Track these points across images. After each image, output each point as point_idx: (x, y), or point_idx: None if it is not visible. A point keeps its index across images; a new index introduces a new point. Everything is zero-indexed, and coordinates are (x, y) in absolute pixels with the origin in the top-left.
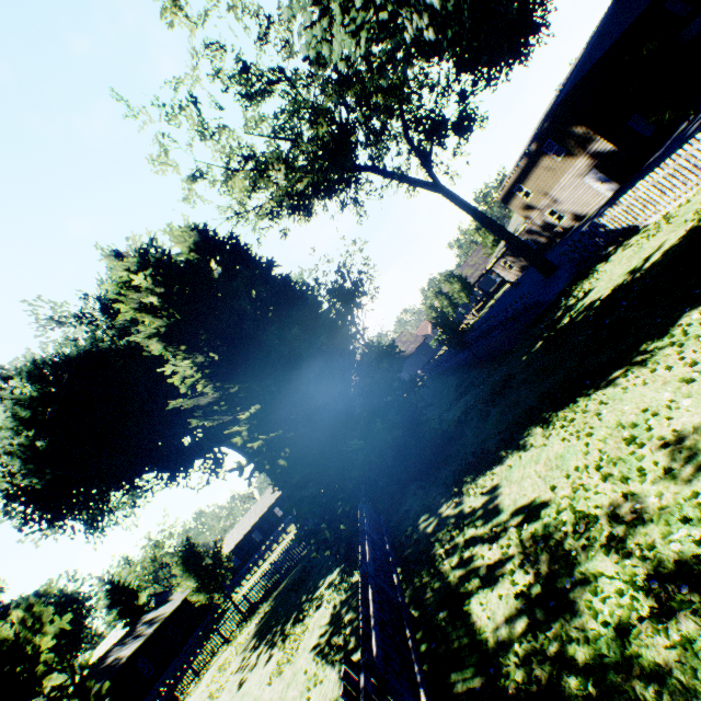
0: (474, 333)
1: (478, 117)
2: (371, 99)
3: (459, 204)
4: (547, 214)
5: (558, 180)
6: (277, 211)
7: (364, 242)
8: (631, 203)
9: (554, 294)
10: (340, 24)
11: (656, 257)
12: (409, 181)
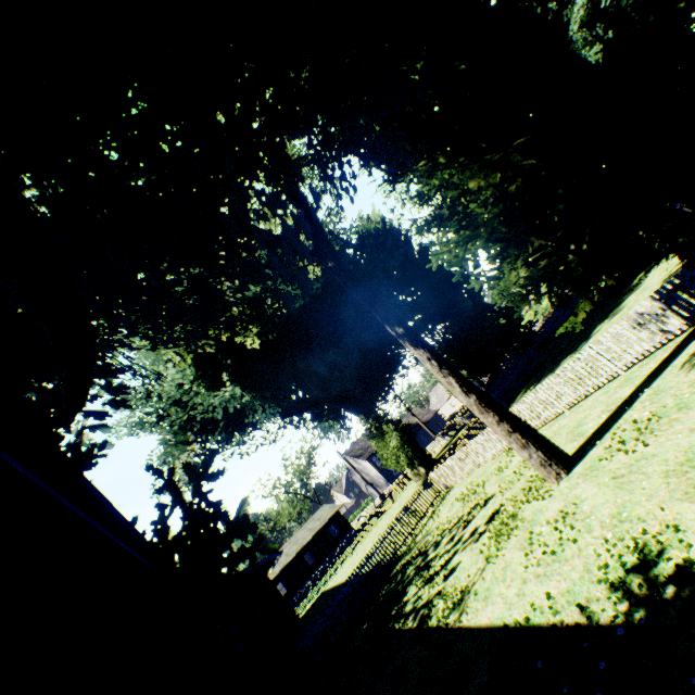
0: None
1: None
2: None
3: None
4: None
5: None
6: None
7: None
8: None
9: None
10: None
11: None
12: None
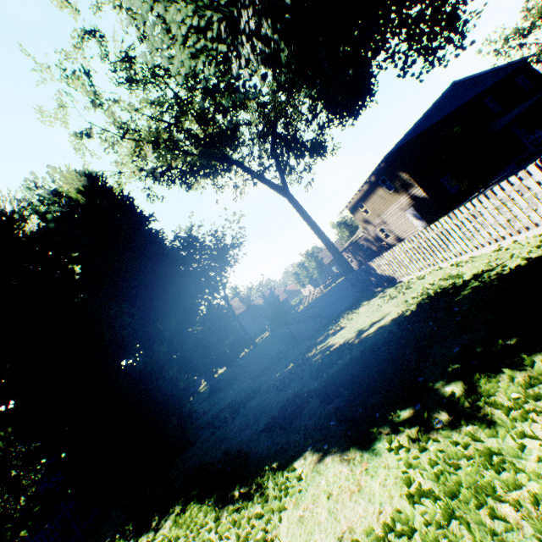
0: (290, 317)
1: (323, 147)
2: (229, 111)
3: (298, 210)
4: (378, 230)
5: (387, 207)
6: (145, 180)
7: (242, 215)
8: (391, 259)
9: (339, 310)
10: (181, 44)
11: (372, 330)
12: (265, 181)
